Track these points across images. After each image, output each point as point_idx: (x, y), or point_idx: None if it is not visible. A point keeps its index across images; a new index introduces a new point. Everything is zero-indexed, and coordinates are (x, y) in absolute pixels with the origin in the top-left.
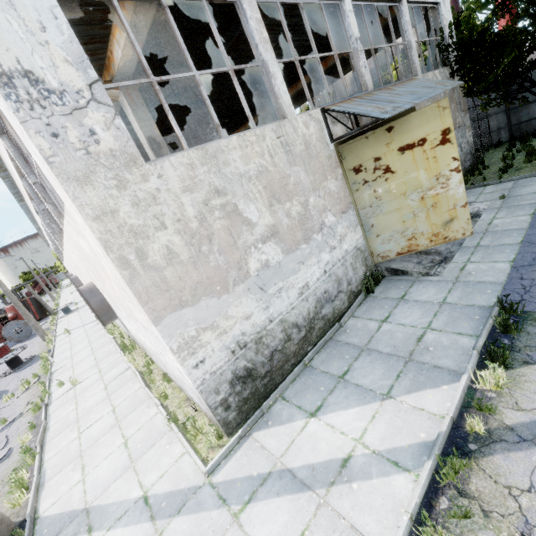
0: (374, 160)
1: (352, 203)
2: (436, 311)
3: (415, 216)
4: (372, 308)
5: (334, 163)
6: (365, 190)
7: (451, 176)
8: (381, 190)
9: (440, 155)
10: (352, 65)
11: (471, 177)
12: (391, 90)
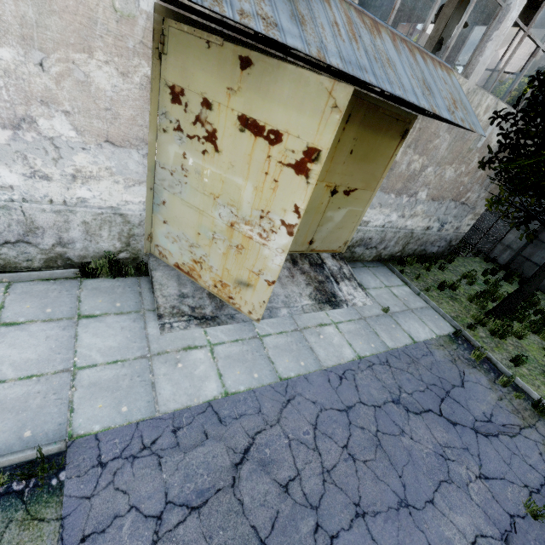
0: (203, 101)
1: (148, 144)
2: (40, 374)
3: (214, 240)
4: (40, 296)
5: (136, 42)
6: (174, 141)
7: (279, 230)
8: (192, 162)
9: (285, 185)
10: (448, 0)
11: (420, 263)
12: (367, 28)
